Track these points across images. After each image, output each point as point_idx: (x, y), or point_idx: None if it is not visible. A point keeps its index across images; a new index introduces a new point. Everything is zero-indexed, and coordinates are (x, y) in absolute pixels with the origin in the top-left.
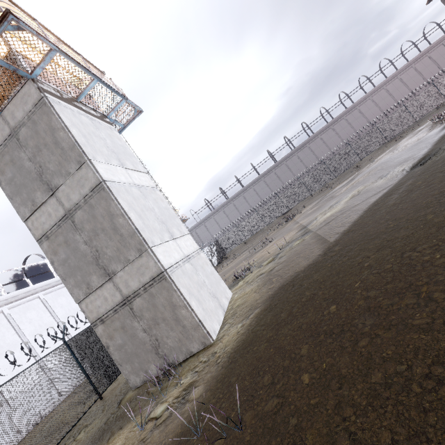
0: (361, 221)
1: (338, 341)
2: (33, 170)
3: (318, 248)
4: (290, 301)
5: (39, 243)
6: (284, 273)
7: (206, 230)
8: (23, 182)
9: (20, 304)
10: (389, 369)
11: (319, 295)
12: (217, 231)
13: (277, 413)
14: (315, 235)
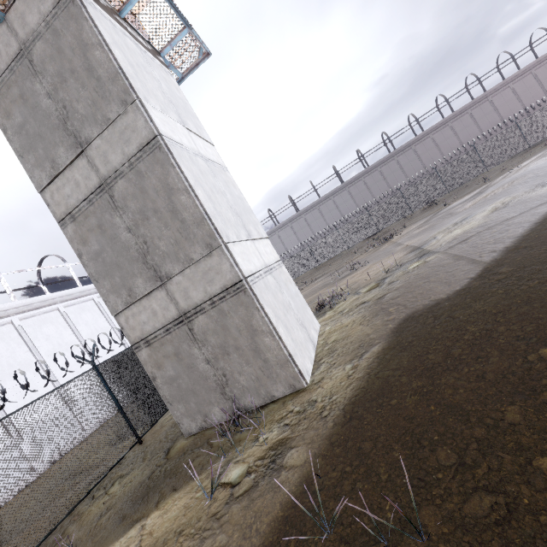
0: (538, 235)
1: None
2: (54, 113)
3: (463, 270)
4: (440, 338)
5: (62, 225)
6: (407, 301)
7: None
8: (38, 131)
9: (34, 316)
10: None
11: (501, 332)
12: (280, 251)
13: (505, 524)
14: (447, 255)
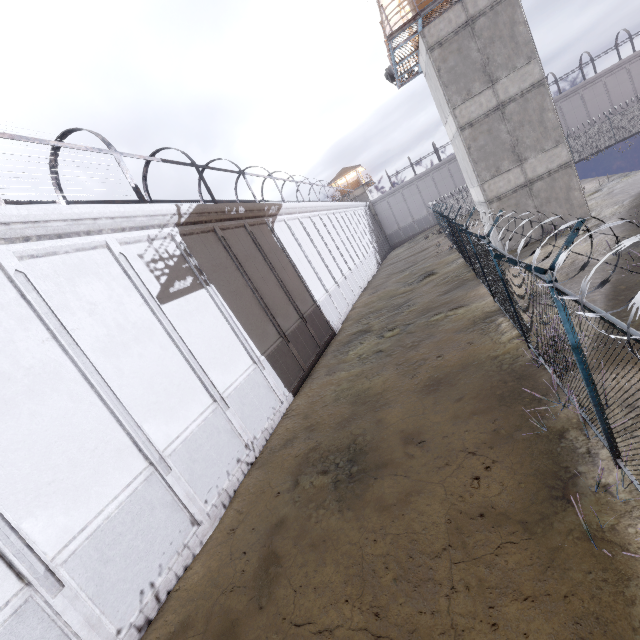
0: None
1: None
2: (479, 61)
3: None
4: None
5: (462, 130)
6: (638, 186)
7: (403, 200)
8: (464, 72)
9: (313, 217)
10: None
11: None
12: (417, 203)
13: None
14: None
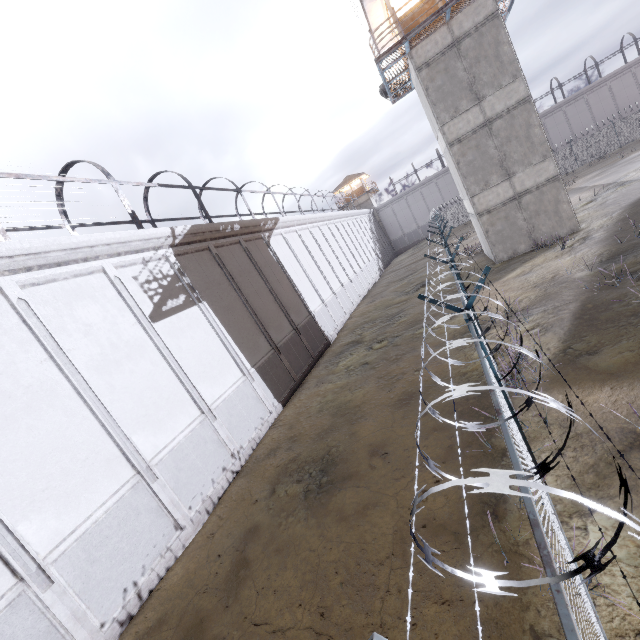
0: None
1: None
2: (465, 80)
3: None
4: None
5: (450, 146)
6: (629, 197)
7: (407, 207)
8: (451, 91)
9: (312, 228)
10: None
11: None
12: (421, 209)
13: None
14: None
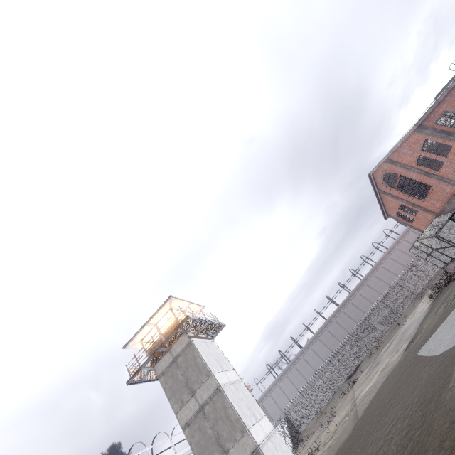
0: (373, 399)
1: None
2: (183, 381)
3: (353, 423)
4: None
5: (183, 429)
6: (335, 447)
7: (274, 402)
8: (177, 388)
9: None
10: None
11: None
12: (285, 402)
13: None
14: (355, 410)
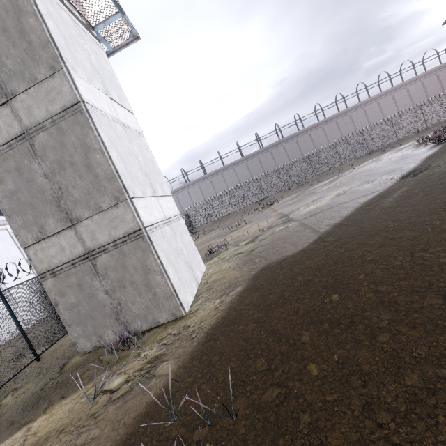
0: (354, 217)
1: (350, 332)
2: None
3: (307, 236)
4: (280, 284)
5: None
6: (268, 255)
7: (177, 201)
8: None
9: None
10: (426, 372)
11: (315, 282)
12: (188, 204)
13: (281, 405)
14: (301, 224)
